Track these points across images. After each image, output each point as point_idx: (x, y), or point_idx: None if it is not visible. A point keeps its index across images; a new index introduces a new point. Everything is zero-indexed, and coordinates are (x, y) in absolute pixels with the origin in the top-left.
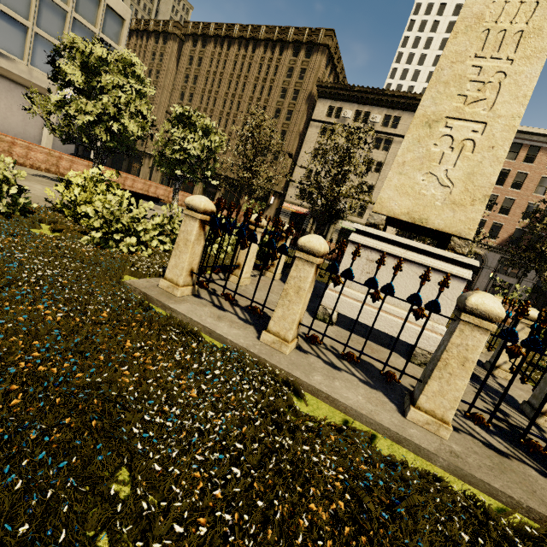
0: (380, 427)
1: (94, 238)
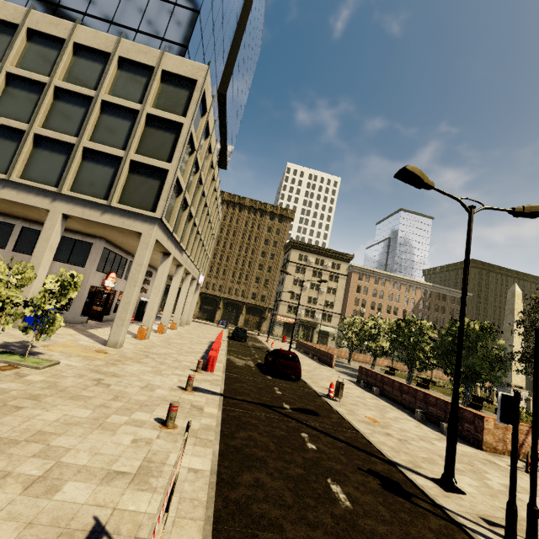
0: None
1: (495, 404)
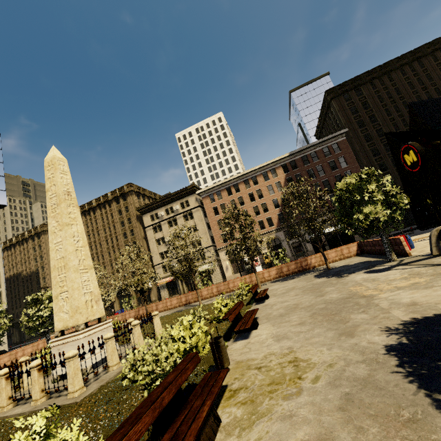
0: (17, 415)
1: None
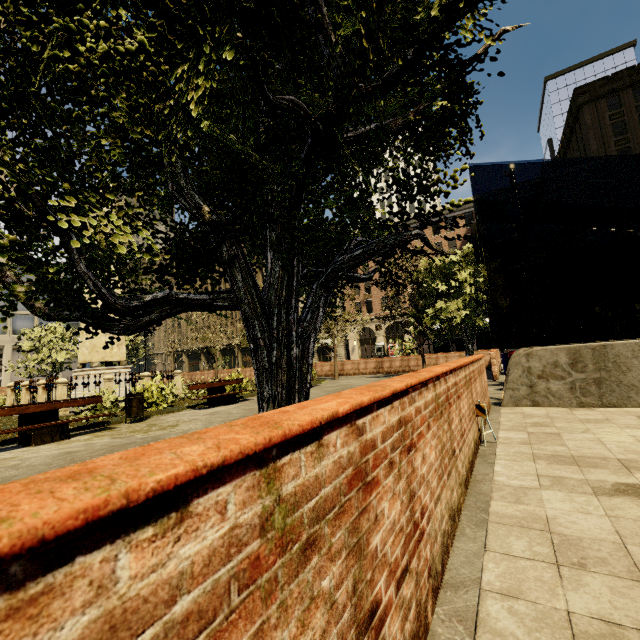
0: None
1: None
